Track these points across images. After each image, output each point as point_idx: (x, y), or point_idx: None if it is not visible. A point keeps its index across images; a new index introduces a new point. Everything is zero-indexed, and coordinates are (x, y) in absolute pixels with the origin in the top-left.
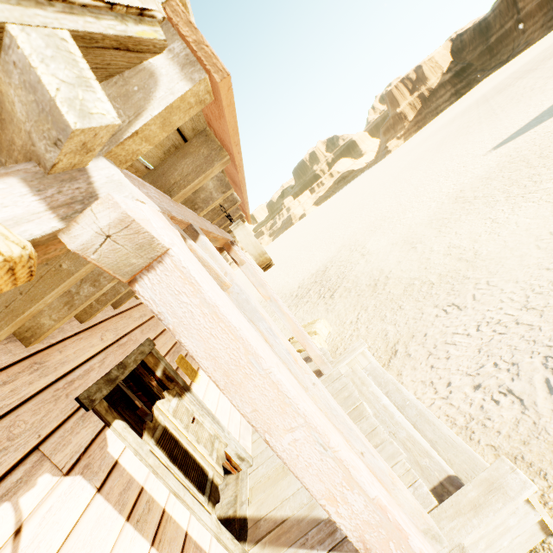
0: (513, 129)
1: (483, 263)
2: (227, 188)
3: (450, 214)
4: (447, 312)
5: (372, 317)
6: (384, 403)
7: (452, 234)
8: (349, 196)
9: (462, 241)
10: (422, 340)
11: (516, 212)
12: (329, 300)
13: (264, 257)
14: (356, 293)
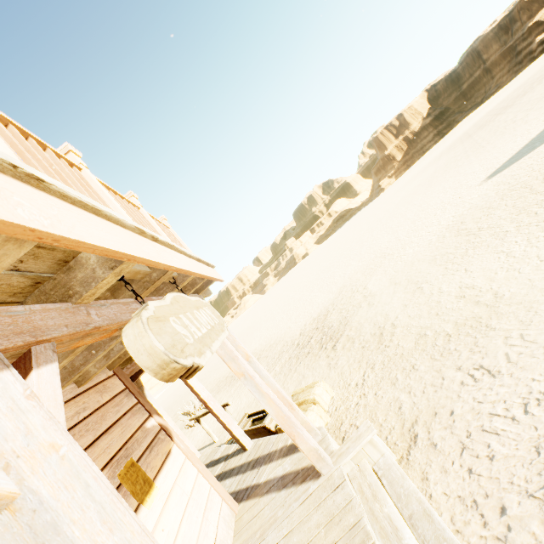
0: (504, 158)
1: (508, 308)
2: (118, 261)
3: (455, 248)
4: (475, 378)
5: (381, 379)
6: (408, 543)
7: (461, 271)
8: (348, 233)
9: (475, 280)
10: (448, 422)
11: (533, 243)
12: (331, 352)
13: (170, 367)
14: (360, 344)
